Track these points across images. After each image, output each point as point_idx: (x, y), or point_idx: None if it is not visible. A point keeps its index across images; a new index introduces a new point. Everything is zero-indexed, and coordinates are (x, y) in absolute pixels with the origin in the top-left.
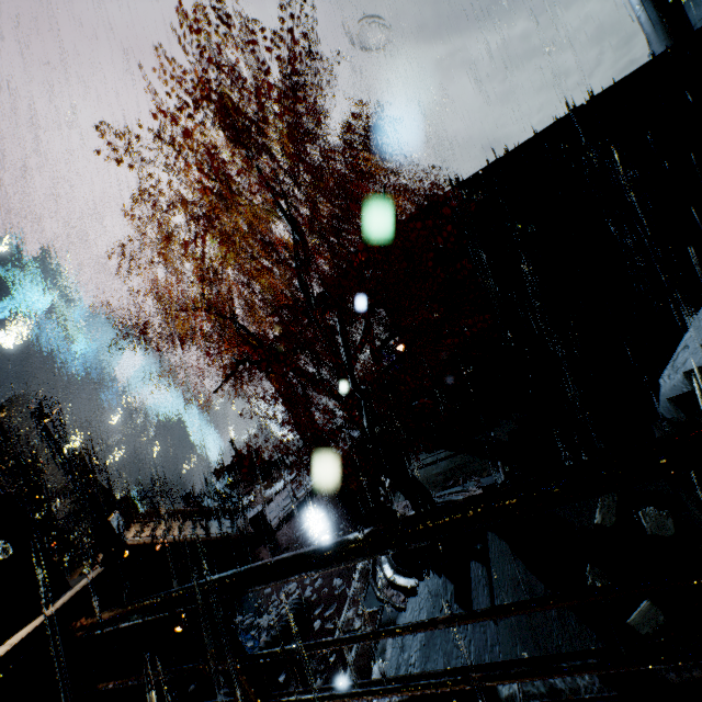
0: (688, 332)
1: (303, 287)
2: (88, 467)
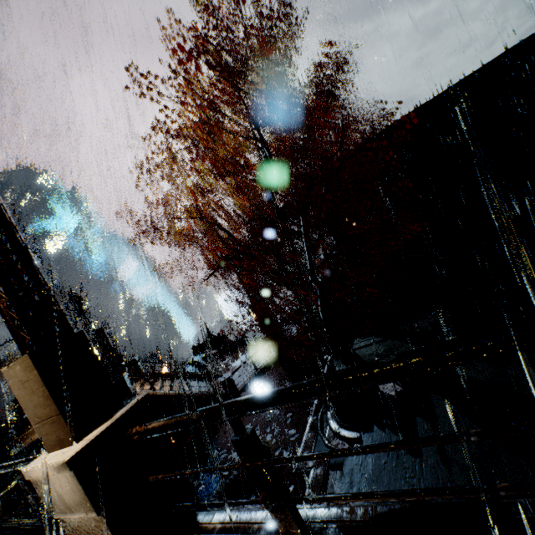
0: None
1: (271, 203)
2: (107, 338)
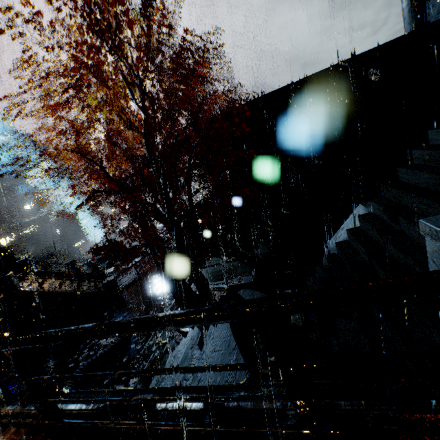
0: (347, 220)
1: (147, 147)
2: None
